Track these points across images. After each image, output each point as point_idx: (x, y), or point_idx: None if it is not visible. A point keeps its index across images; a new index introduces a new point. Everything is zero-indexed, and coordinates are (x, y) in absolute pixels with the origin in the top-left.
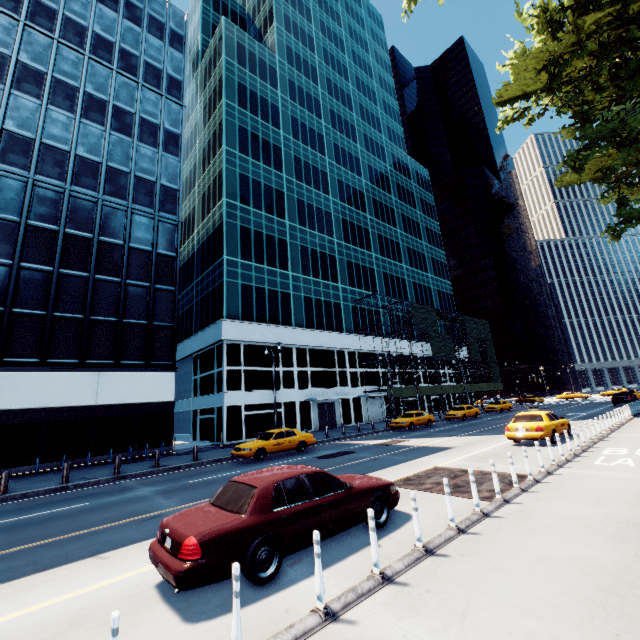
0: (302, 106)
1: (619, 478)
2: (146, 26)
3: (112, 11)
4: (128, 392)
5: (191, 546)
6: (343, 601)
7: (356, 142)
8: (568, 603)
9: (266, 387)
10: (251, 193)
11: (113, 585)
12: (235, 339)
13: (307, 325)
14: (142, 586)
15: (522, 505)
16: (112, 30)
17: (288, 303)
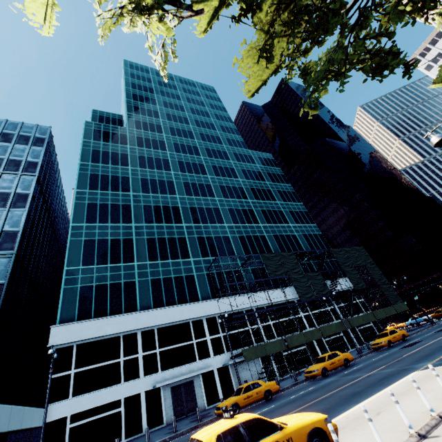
0: (149, 148)
1: None
2: (15, 141)
3: None
4: None
5: None
6: None
7: (199, 155)
8: None
9: (102, 385)
10: (98, 213)
11: None
12: (64, 342)
13: (155, 305)
14: None
15: None
16: None
17: (133, 290)
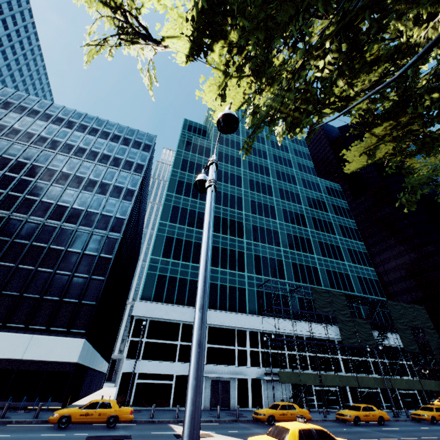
0: (226, 163)
1: None
2: (131, 145)
3: (115, 143)
4: (46, 351)
5: None
6: None
7: (269, 176)
8: None
9: (162, 358)
10: (179, 216)
11: None
12: (142, 315)
13: (210, 306)
14: None
15: None
16: (113, 150)
17: (195, 288)
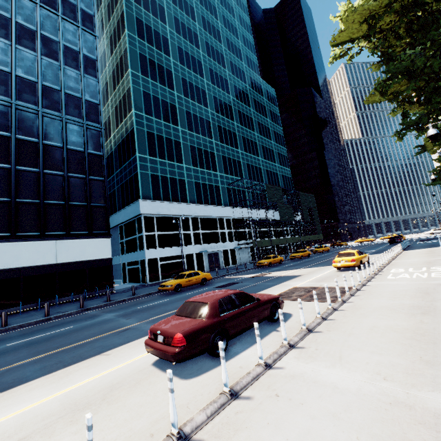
0: (185, 38)
1: (403, 284)
2: None
3: None
4: (78, 253)
5: (179, 338)
6: (272, 359)
7: (225, 67)
8: (392, 346)
9: (173, 245)
10: (152, 106)
11: (124, 367)
12: (150, 213)
13: (198, 202)
14: (143, 366)
15: (353, 303)
16: None
17: (184, 187)
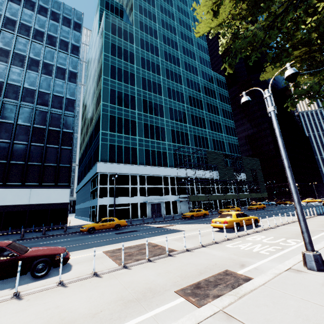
0: (147, 51)
1: (215, 256)
2: (61, 22)
3: (44, 17)
4: (45, 198)
5: None
6: None
7: (179, 66)
8: None
9: (121, 195)
10: (116, 98)
11: None
12: (104, 172)
13: (146, 164)
14: None
15: (128, 270)
16: (44, 26)
17: (135, 153)
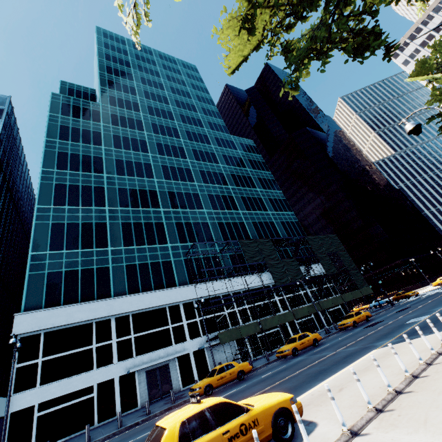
0: (124, 127)
1: None
2: None
3: None
4: None
5: None
6: None
7: (179, 137)
8: None
9: (73, 372)
10: (67, 195)
11: None
12: (30, 331)
13: (130, 291)
14: None
15: None
16: None
17: (106, 276)
